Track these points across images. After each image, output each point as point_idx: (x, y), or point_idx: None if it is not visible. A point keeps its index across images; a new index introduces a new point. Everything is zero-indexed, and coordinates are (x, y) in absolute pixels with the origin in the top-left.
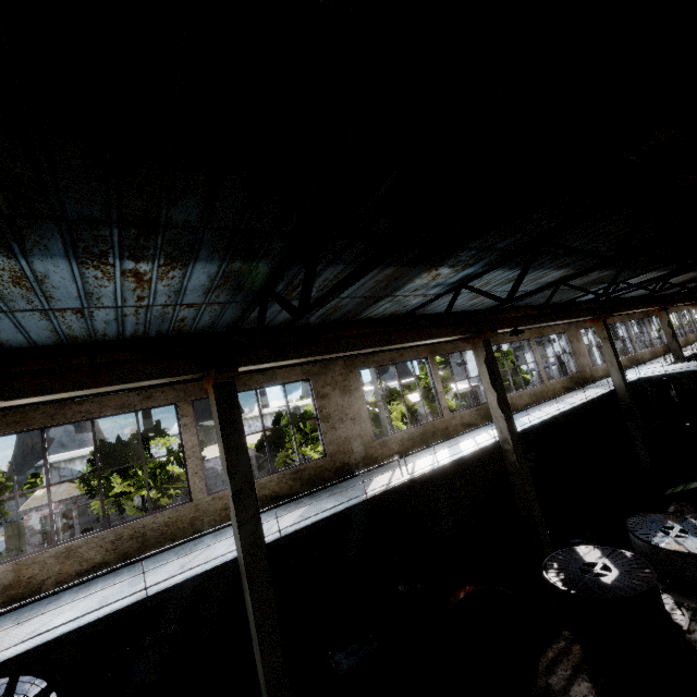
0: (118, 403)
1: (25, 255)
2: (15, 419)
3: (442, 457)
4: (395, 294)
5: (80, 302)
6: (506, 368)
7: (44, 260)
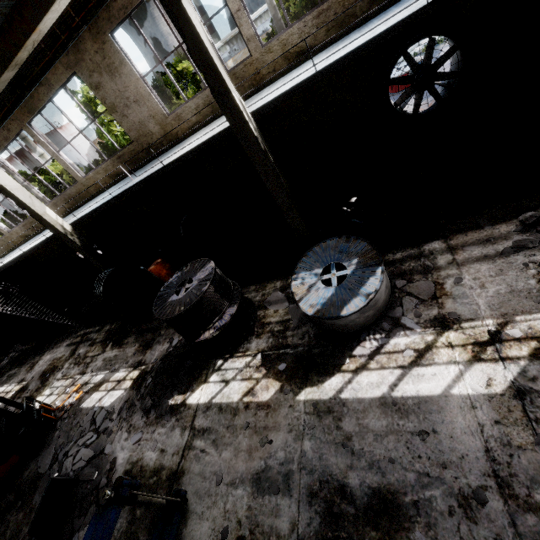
0: (2, 138)
1: None
2: None
3: (189, 146)
4: None
5: None
6: None
7: None
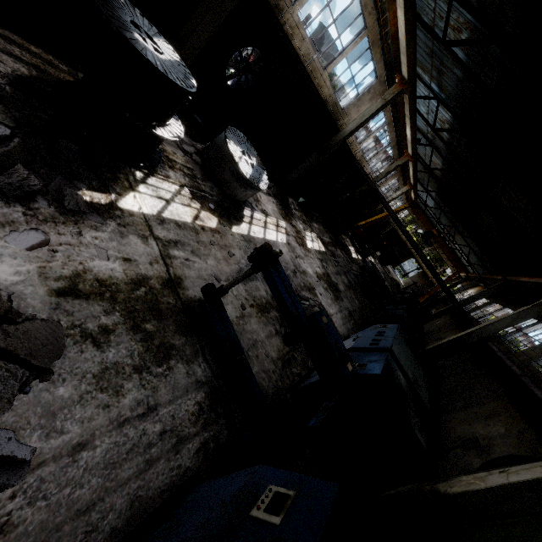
0: None
1: None
2: None
3: None
4: None
5: None
6: (328, 2)
7: None
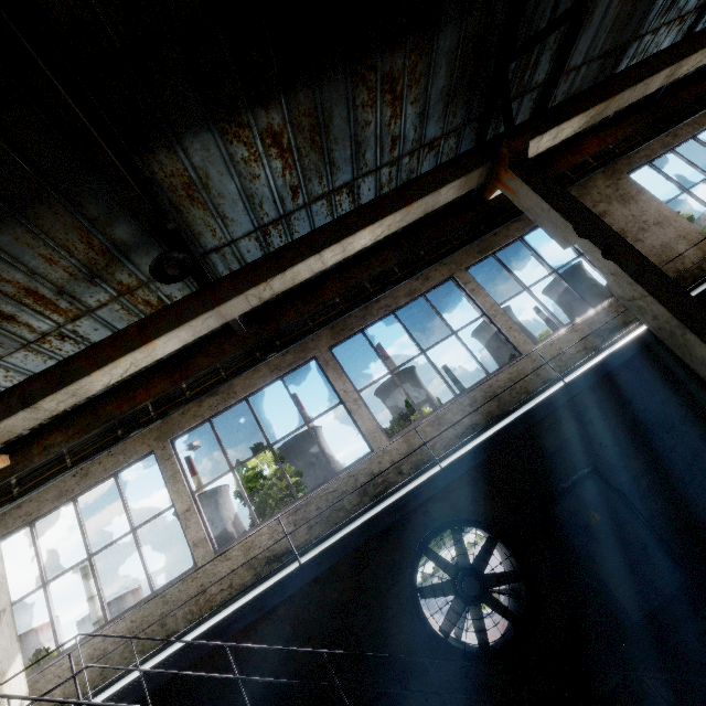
0: (405, 292)
1: (317, 76)
2: (340, 328)
3: None
4: (642, 31)
5: (351, 168)
6: None
7: (329, 82)
